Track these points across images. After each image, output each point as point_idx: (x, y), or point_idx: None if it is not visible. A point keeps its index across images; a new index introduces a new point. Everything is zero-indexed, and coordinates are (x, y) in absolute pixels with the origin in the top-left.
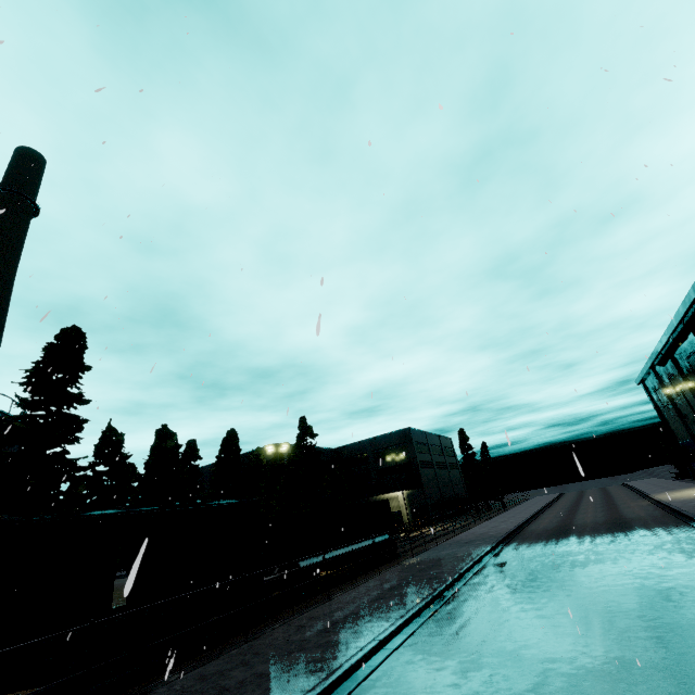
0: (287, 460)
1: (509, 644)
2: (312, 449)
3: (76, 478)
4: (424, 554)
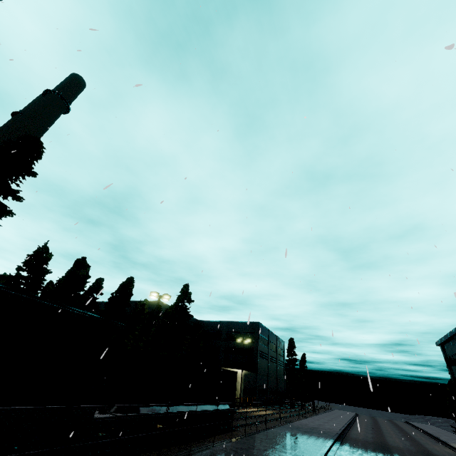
0: (163, 313)
1: None
2: (185, 310)
3: None
4: (256, 436)
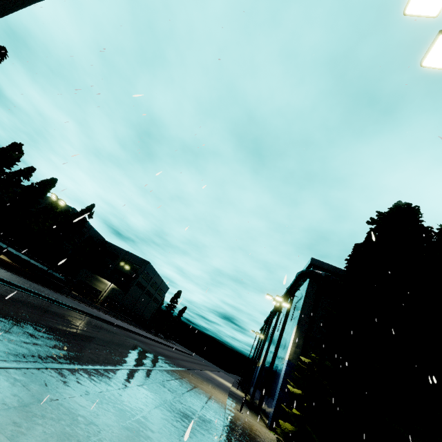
0: (65, 215)
1: (11, 298)
2: (82, 221)
3: None
4: (72, 299)
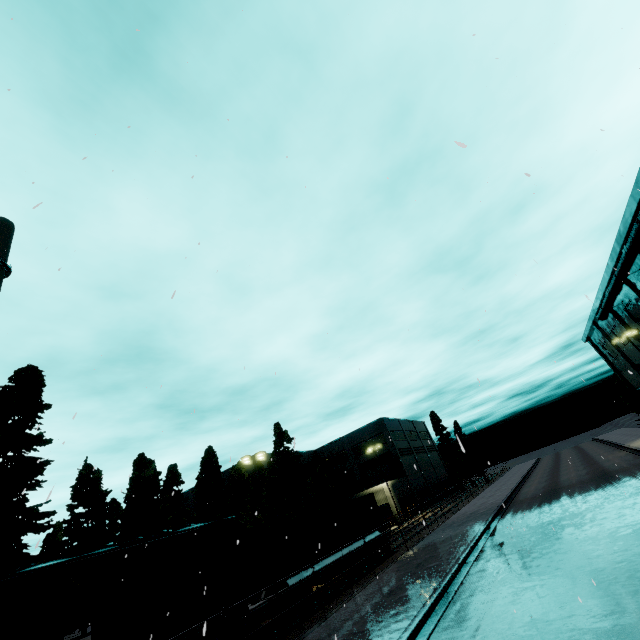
0: (267, 470)
1: None
2: (290, 453)
3: (39, 526)
4: (418, 545)
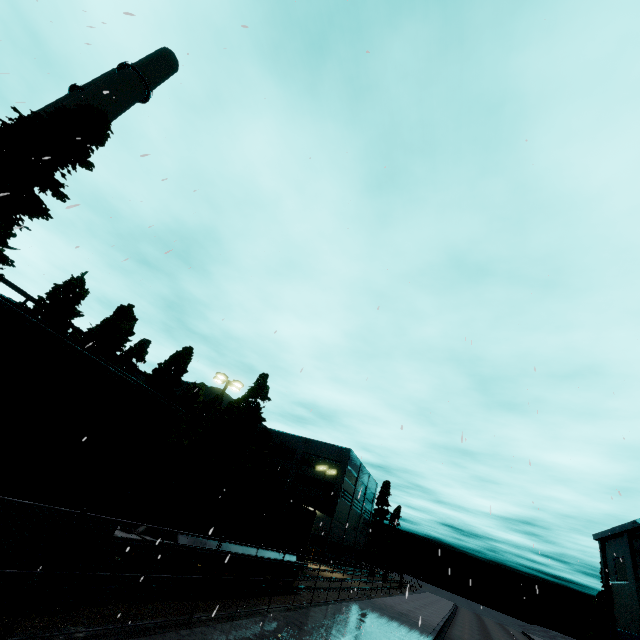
0: (225, 407)
1: None
2: (257, 410)
3: None
4: (326, 609)
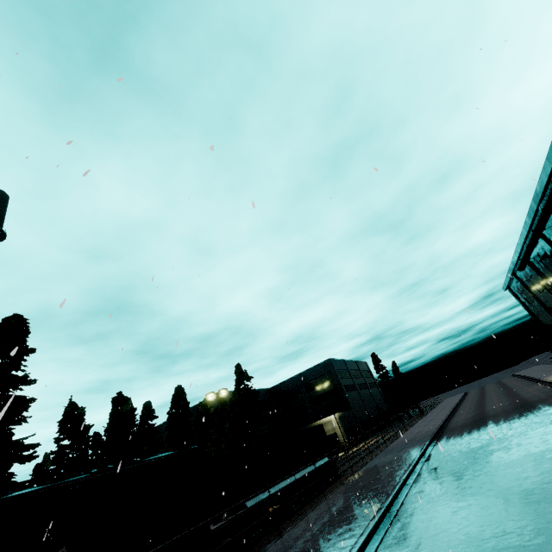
0: (229, 405)
1: None
2: (249, 390)
3: (24, 457)
4: (362, 470)
